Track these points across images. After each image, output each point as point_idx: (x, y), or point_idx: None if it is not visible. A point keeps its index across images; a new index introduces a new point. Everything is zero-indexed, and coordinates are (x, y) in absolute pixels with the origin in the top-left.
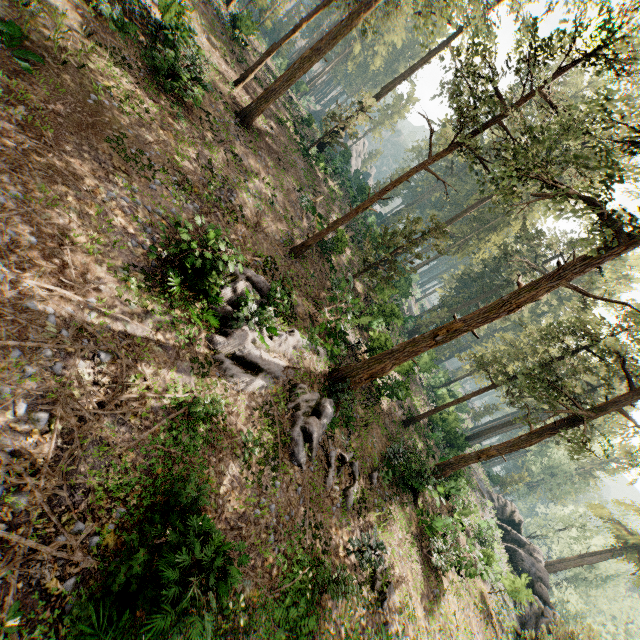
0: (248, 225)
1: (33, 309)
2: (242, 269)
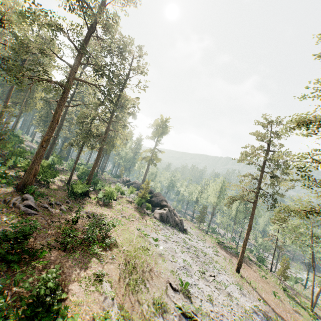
0: None
1: None
2: None
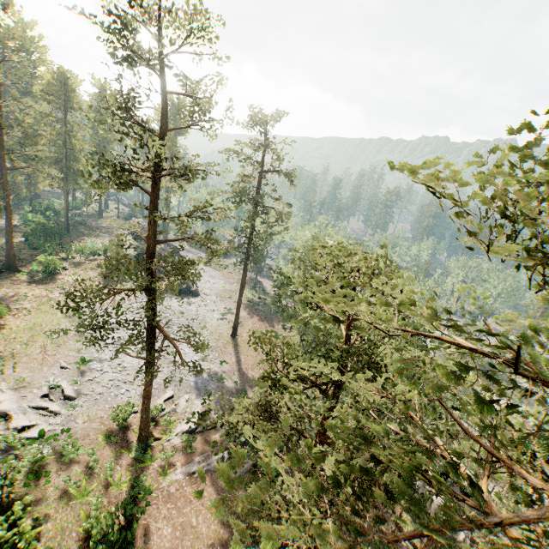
0: None
1: None
2: None
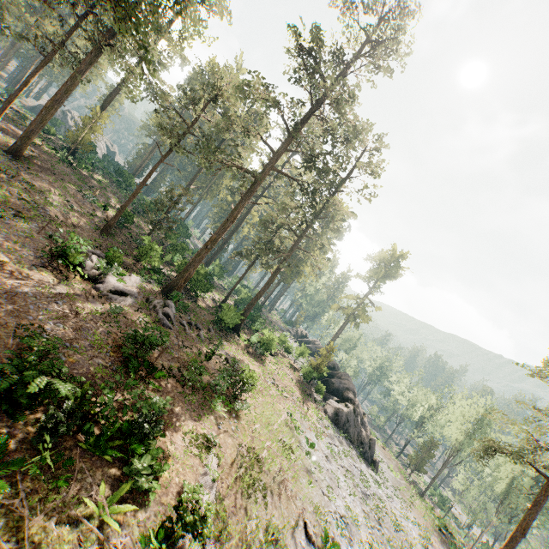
0: (68, 226)
1: (20, 292)
2: (93, 247)
